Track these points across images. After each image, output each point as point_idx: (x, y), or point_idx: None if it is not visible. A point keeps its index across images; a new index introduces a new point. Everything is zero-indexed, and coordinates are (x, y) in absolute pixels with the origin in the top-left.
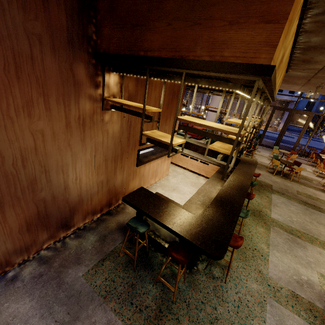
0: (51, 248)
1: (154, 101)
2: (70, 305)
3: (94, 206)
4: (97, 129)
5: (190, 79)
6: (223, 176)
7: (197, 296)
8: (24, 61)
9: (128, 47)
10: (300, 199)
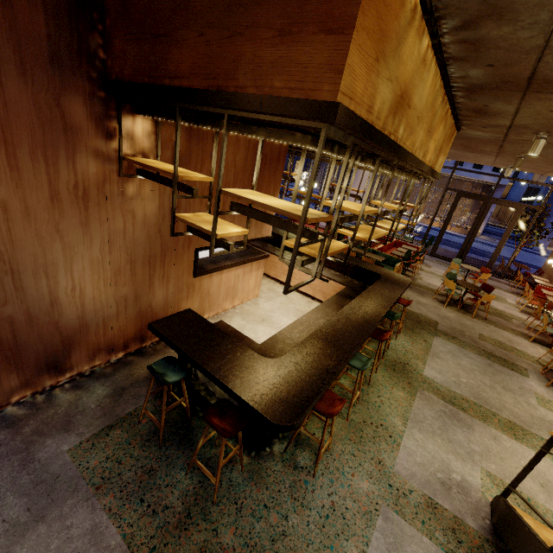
0: (25, 402)
1: (225, 169)
2: (34, 497)
3: (111, 339)
4: (112, 208)
5: (243, 128)
6: (285, 289)
7: (259, 496)
8: None
9: (149, 71)
10: (483, 348)
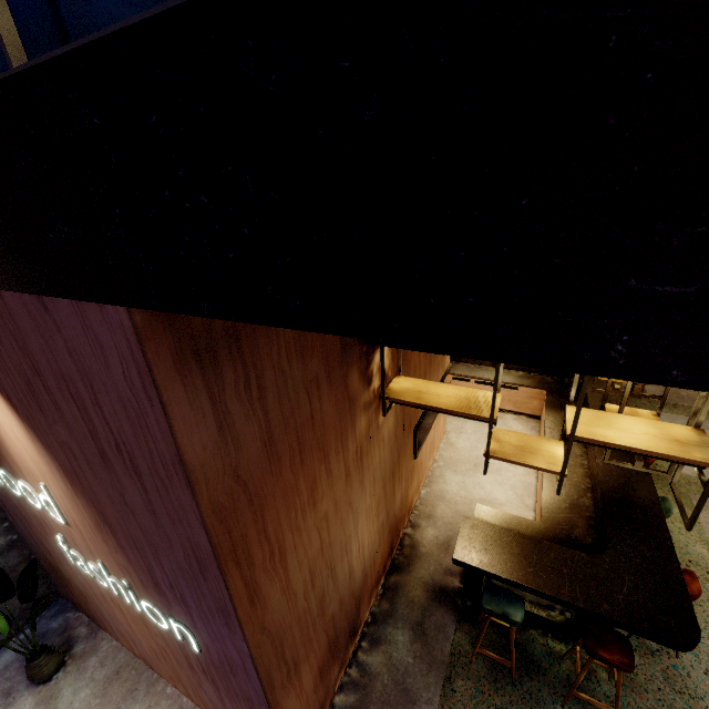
0: (345, 684)
1: None
2: None
3: (377, 571)
4: (373, 447)
5: None
6: (690, 527)
7: (646, 703)
8: (305, 431)
9: None
10: None
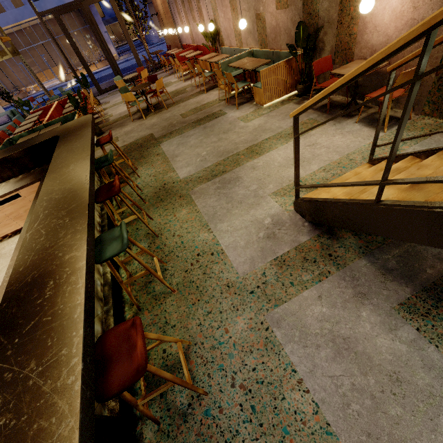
0: None
1: None
2: None
3: None
4: None
5: None
6: None
7: None
8: None
9: None
10: (191, 121)
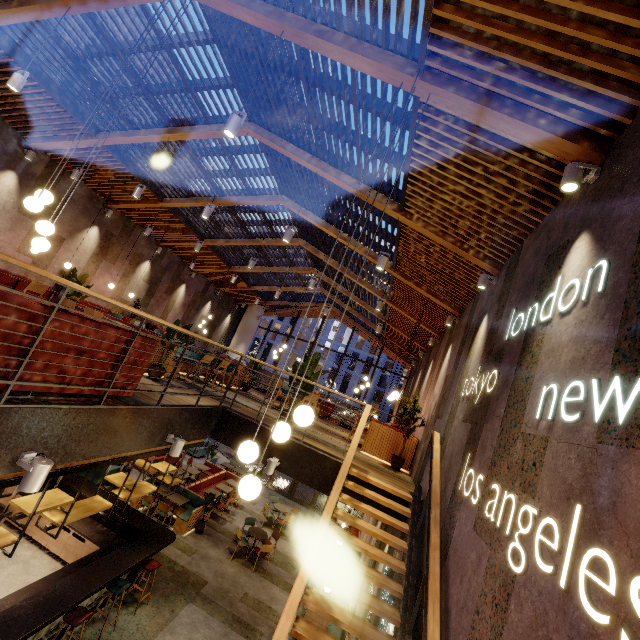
0: None
1: None
2: None
3: None
4: None
5: None
6: None
7: None
8: None
9: None
10: (235, 611)
